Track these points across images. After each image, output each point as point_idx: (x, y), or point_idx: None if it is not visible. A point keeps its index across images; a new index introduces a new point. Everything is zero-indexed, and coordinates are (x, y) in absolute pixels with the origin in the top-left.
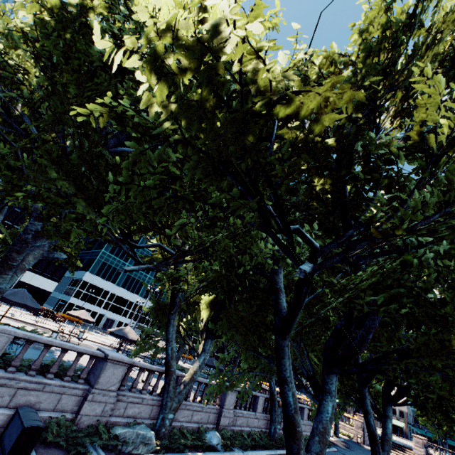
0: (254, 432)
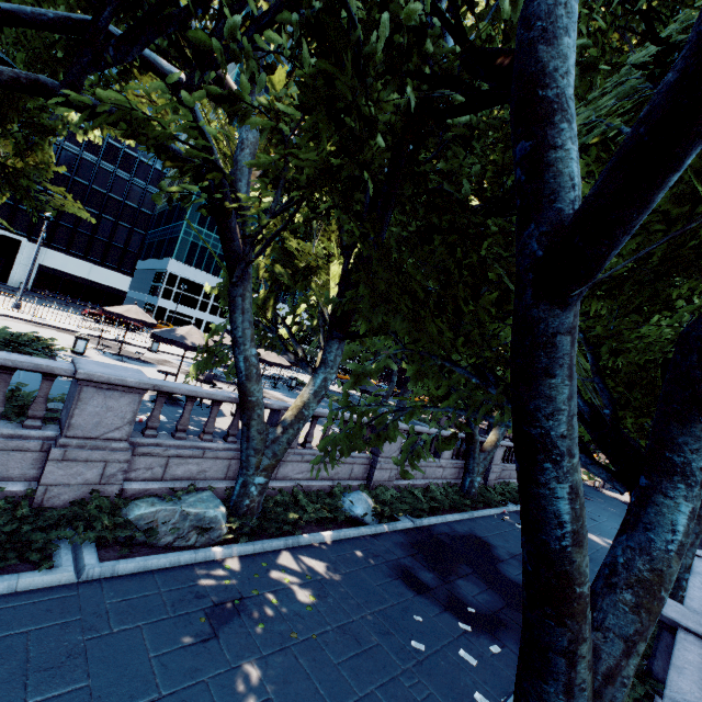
0: (435, 487)
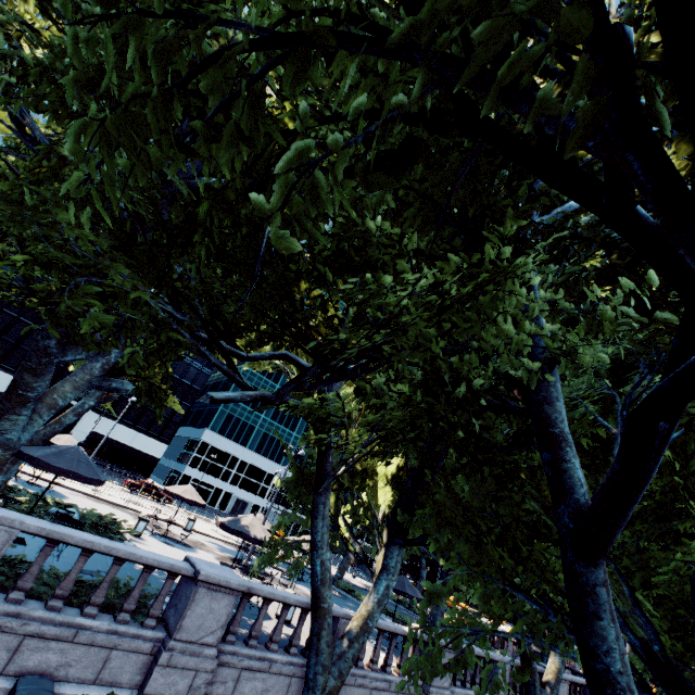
0: None
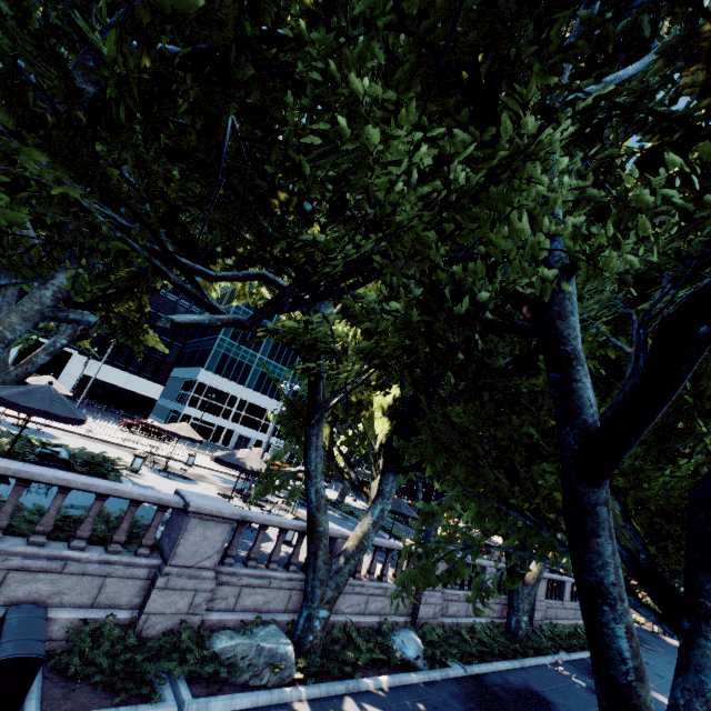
0: (479, 626)
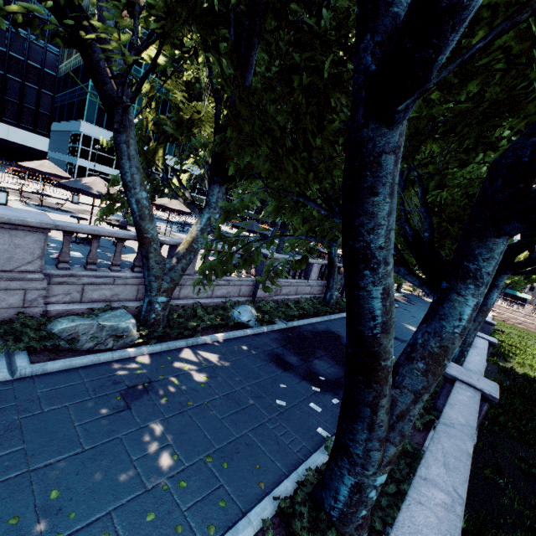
0: (304, 300)
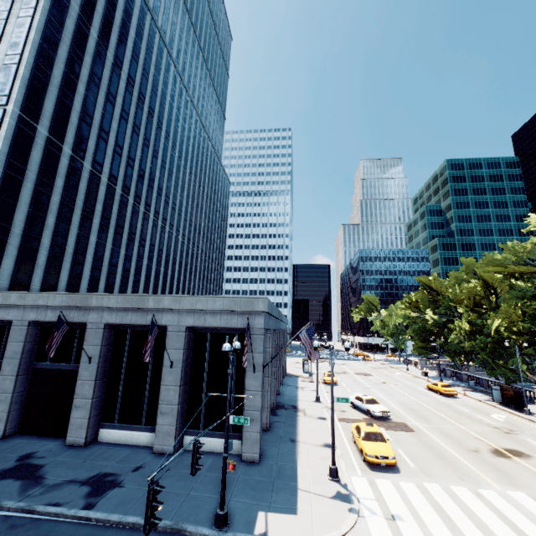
0: None
